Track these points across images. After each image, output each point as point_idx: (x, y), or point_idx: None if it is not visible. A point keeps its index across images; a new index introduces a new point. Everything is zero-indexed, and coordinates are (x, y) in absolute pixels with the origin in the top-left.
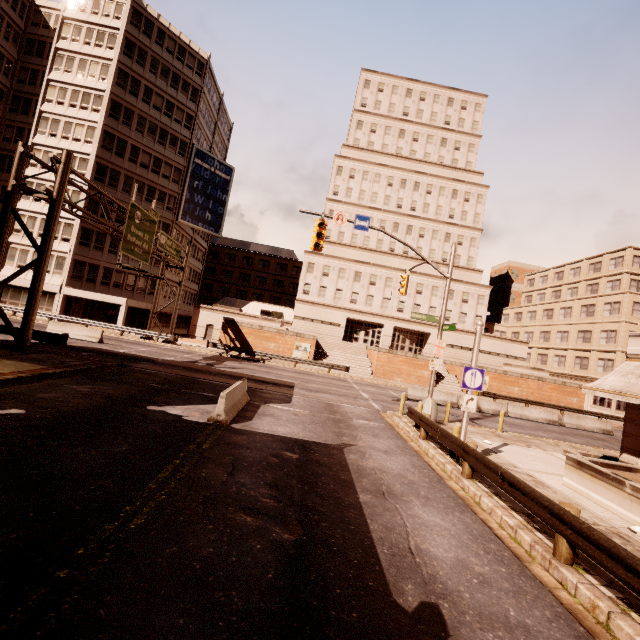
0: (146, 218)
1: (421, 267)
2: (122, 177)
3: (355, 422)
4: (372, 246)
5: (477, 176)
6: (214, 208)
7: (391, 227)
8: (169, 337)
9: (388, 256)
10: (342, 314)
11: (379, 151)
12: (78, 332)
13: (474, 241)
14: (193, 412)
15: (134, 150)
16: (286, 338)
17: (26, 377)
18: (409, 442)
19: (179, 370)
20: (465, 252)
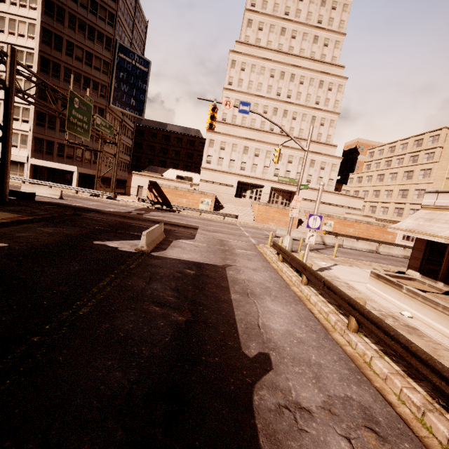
0: (83, 103)
1: (292, 143)
2: (62, 69)
3: (237, 251)
4: (257, 126)
5: (339, 69)
6: (137, 95)
7: (272, 111)
8: (110, 195)
9: (269, 134)
10: (234, 178)
11: (264, 47)
12: (44, 191)
13: (333, 123)
14: (125, 245)
15: (69, 45)
16: (194, 195)
17: (7, 222)
18: (271, 263)
19: (117, 218)
20: (325, 131)
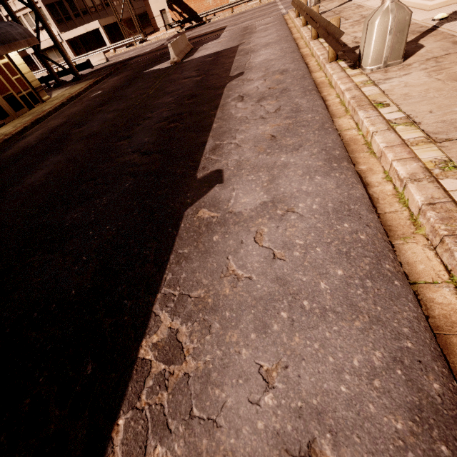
0: None
1: None
2: None
3: (257, 29)
4: None
5: None
6: None
7: None
8: (140, 37)
9: None
10: None
11: None
12: (93, 61)
13: None
14: (164, 65)
15: None
16: None
17: (92, 85)
18: (289, 25)
19: (154, 53)
20: None
